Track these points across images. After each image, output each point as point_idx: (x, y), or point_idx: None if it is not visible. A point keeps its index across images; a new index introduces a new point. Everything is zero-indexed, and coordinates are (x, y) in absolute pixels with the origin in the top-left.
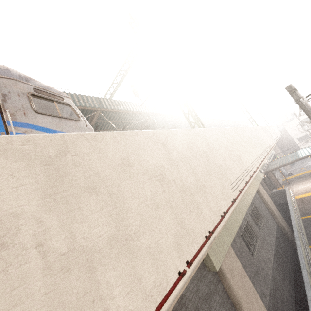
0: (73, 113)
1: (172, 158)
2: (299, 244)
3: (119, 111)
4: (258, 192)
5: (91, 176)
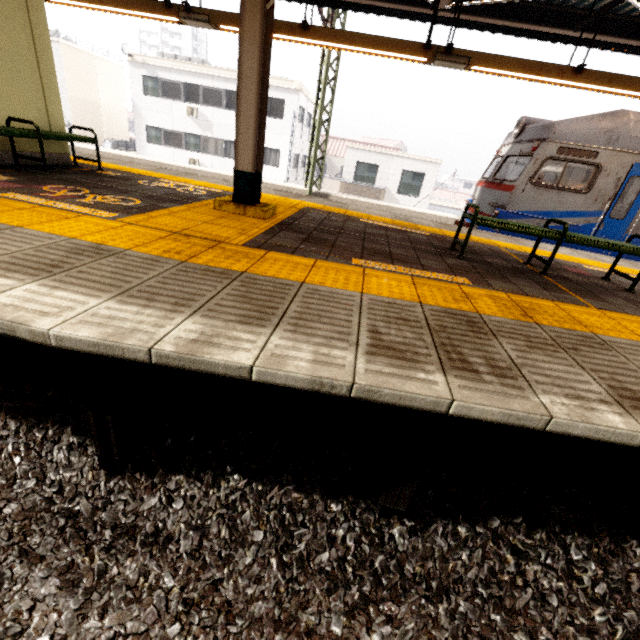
0: (496, 158)
1: None
2: None
3: (376, 3)
4: None
5: None
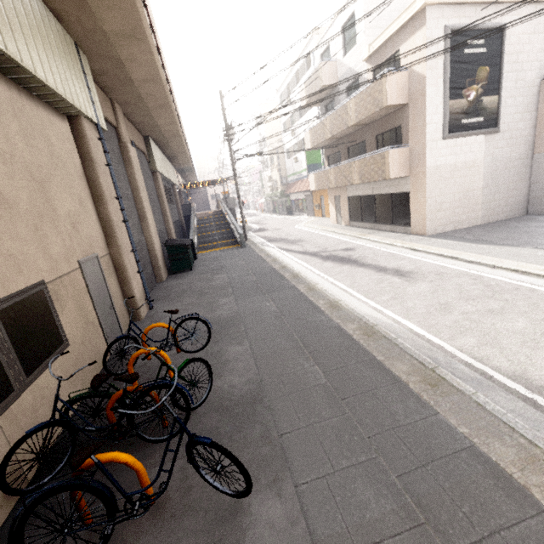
0: None
1: (169, 76)
2: (193, 216)
3: None
4: (174, 189)
5: (162, 51)
